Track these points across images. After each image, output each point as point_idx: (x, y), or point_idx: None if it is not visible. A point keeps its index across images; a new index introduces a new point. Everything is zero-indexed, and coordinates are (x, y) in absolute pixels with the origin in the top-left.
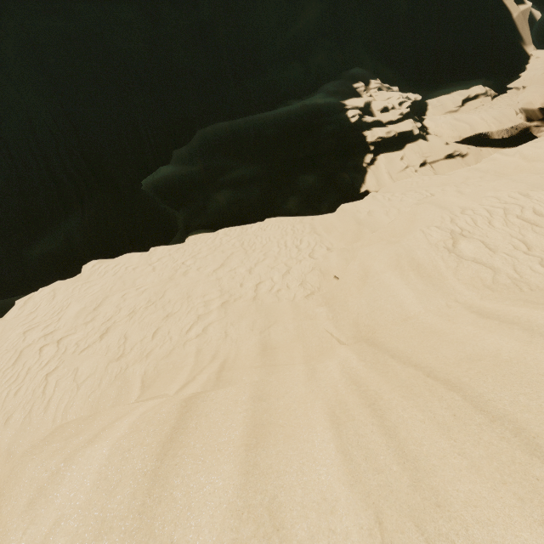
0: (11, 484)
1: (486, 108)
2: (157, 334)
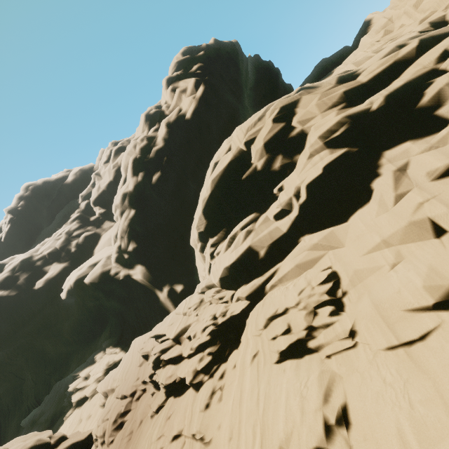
0: None
1: None
2: None
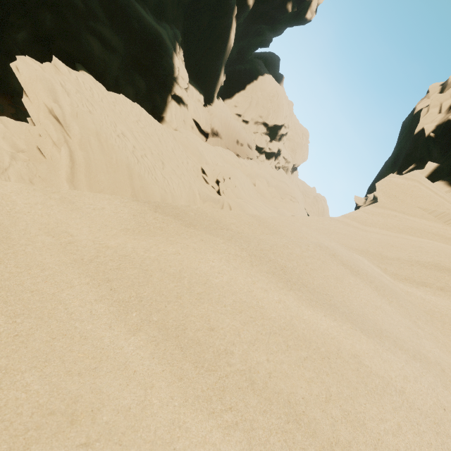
0: (243, 207)
1: (203, 111)
2: (184, 175)
